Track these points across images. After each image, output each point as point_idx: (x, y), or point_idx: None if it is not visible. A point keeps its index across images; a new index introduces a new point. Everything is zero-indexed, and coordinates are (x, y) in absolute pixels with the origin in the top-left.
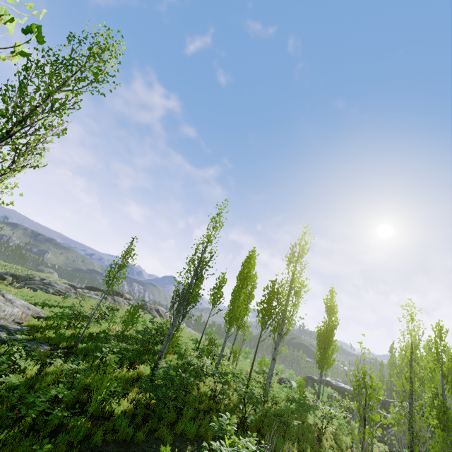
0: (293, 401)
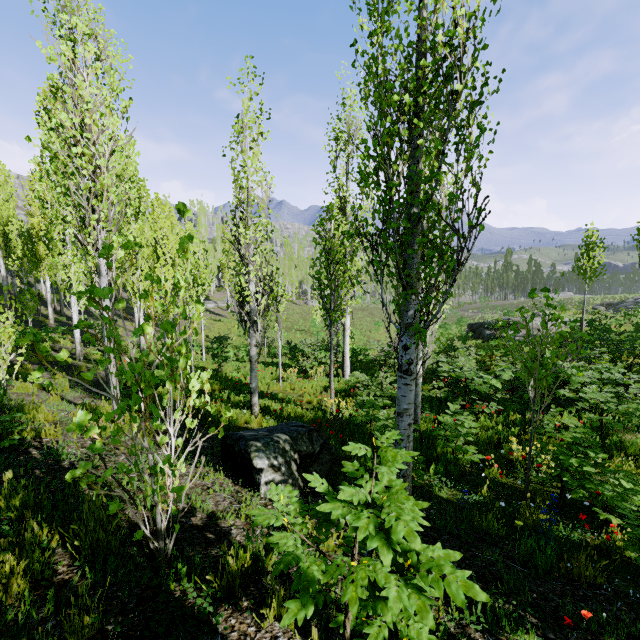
0: None
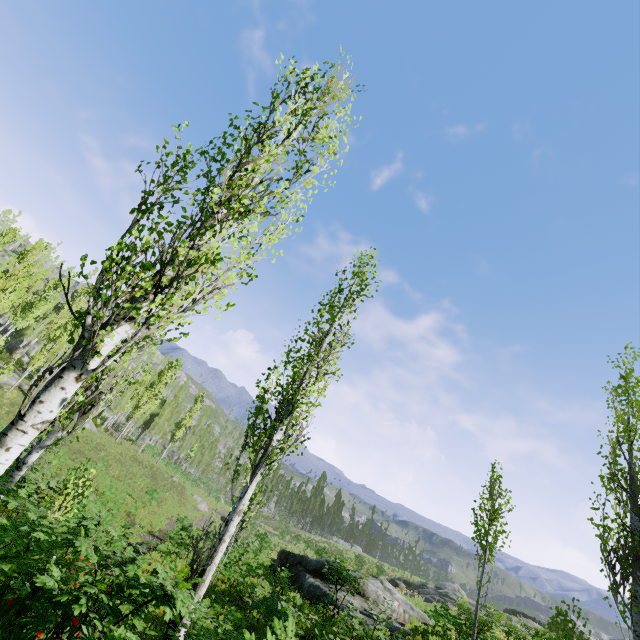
0: None
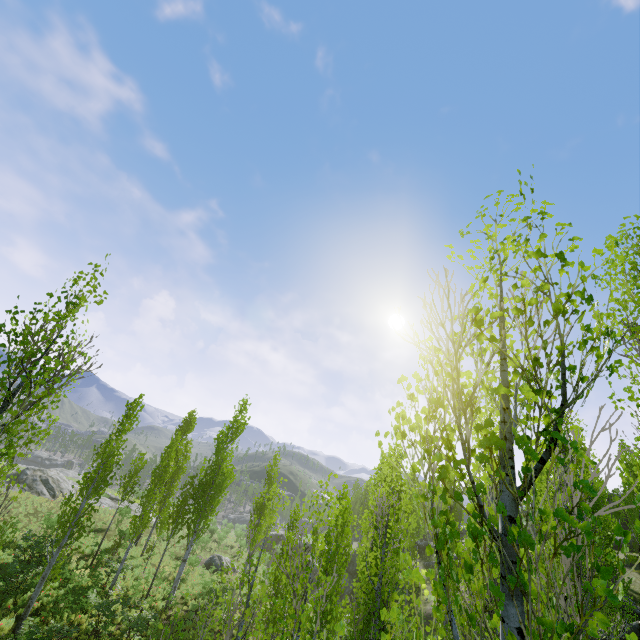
0: (209, 592)
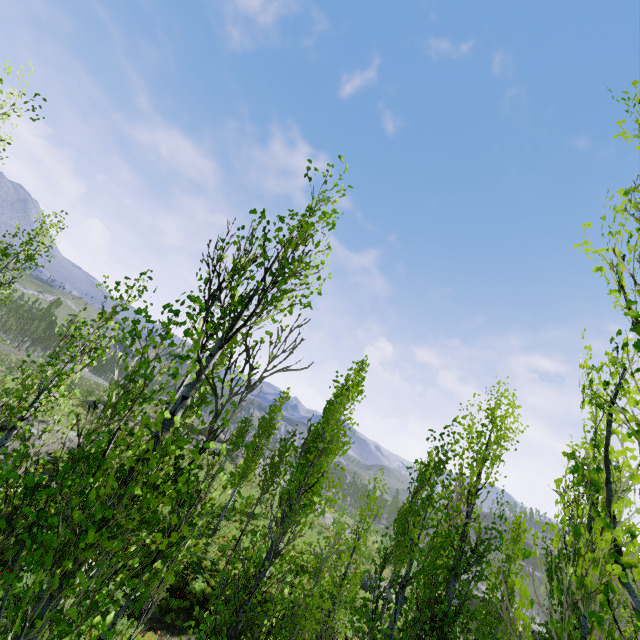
0: None
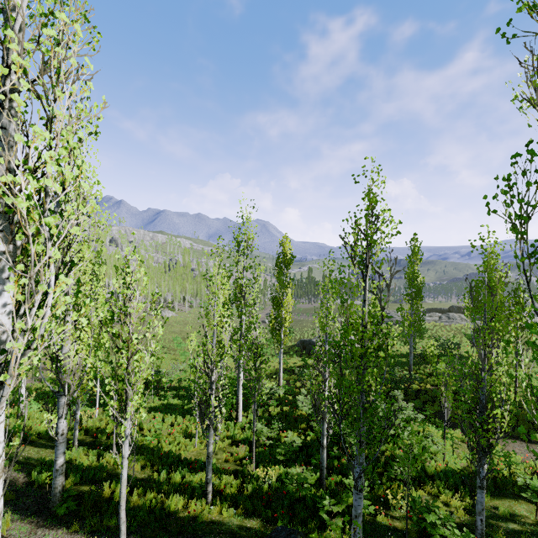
0: None
